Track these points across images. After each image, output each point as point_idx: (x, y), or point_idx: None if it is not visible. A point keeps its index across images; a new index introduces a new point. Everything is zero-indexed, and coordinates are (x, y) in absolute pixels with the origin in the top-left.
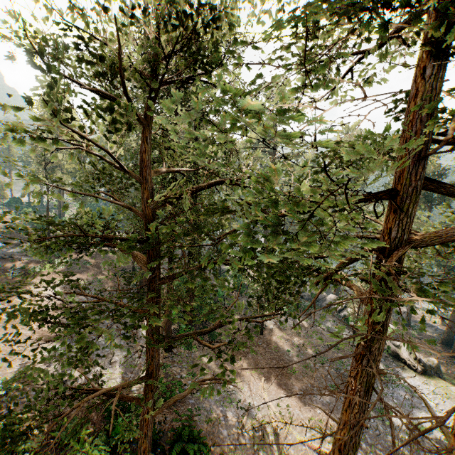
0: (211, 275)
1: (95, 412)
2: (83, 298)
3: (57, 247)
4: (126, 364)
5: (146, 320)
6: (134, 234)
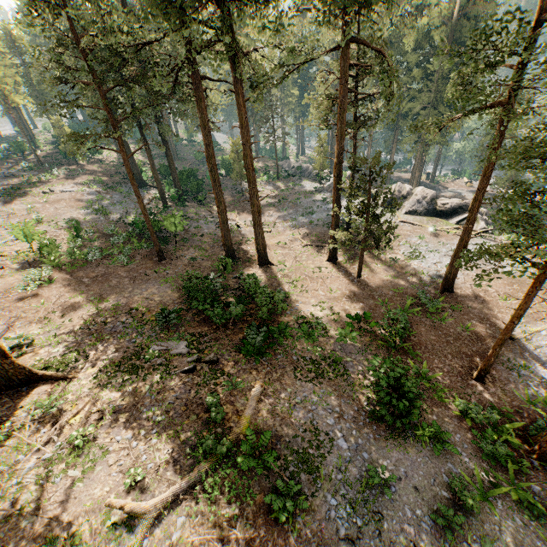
0: (205, 170)
1: (125, 228)
2: (91, 190)
3: (59, 68)
4: (138, 214)
5: (107, 112)
6: (82, 64)
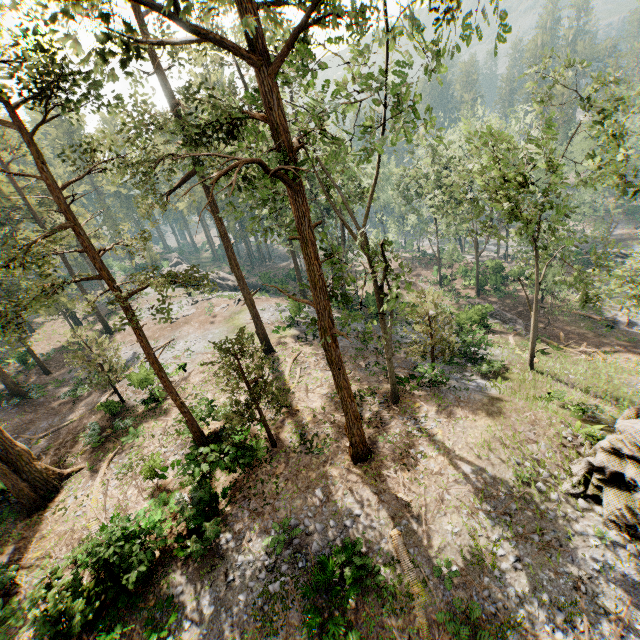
0: None
1: None
2: None
3: None
4: None
5: None
6: None
